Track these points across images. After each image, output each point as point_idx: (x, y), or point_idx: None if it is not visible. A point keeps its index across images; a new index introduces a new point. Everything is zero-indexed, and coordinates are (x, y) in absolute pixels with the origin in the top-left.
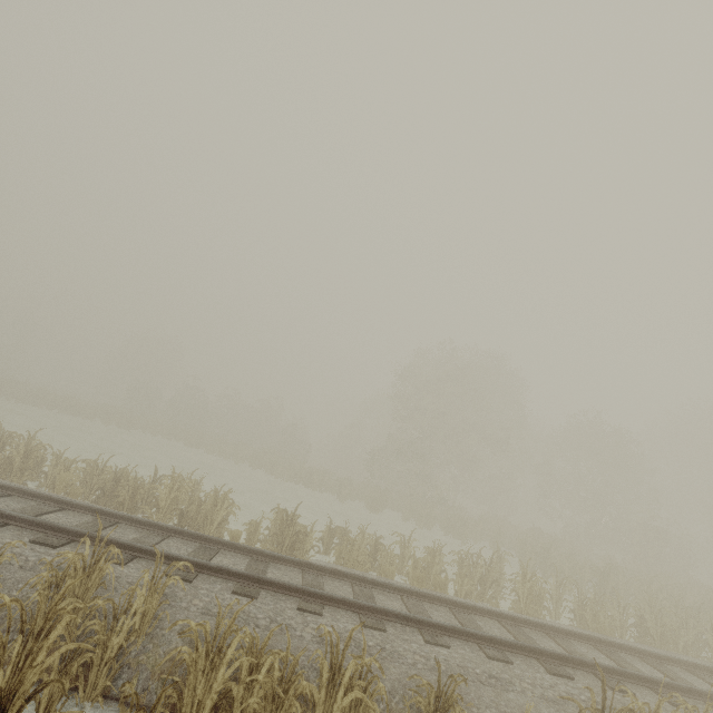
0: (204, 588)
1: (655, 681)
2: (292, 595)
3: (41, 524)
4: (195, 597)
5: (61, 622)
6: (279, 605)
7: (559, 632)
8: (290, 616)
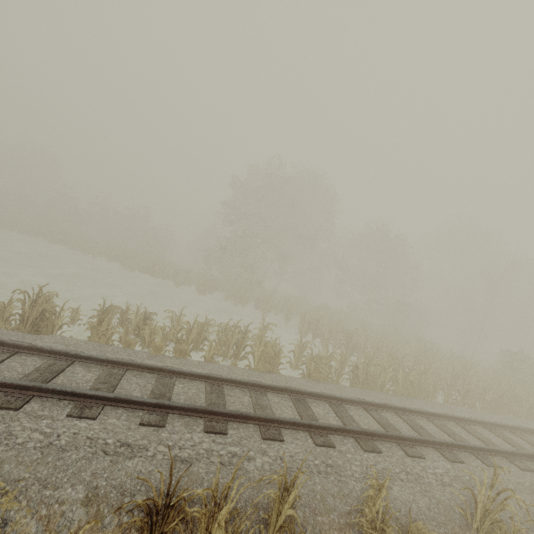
0: None
1: (313, 426)
2: None
3: None
4: None
5: None
6: None
7: (261, 387)
8: None
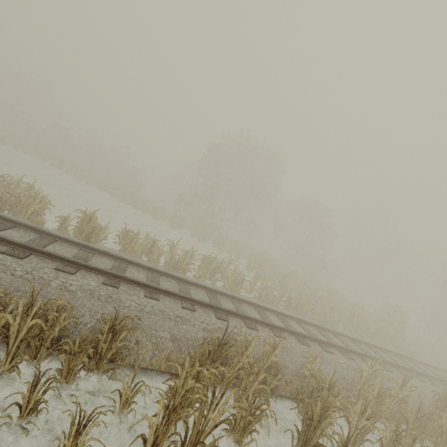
0: None
1: (273, 325)
2: (56, 260)
3: None
4: None
5: None
6: (40, 265)
7: (238, 299)
8: (45, 272)
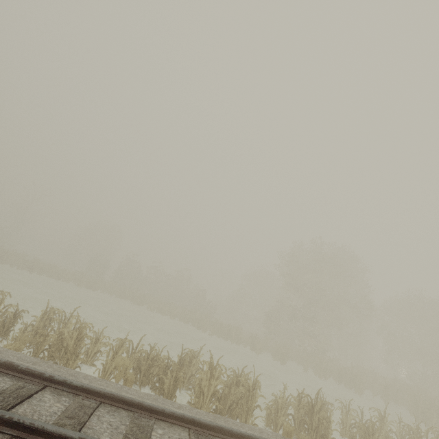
0: None
1: None
2: None
3: None
4: None
5: None
6: None
7: None
8: None
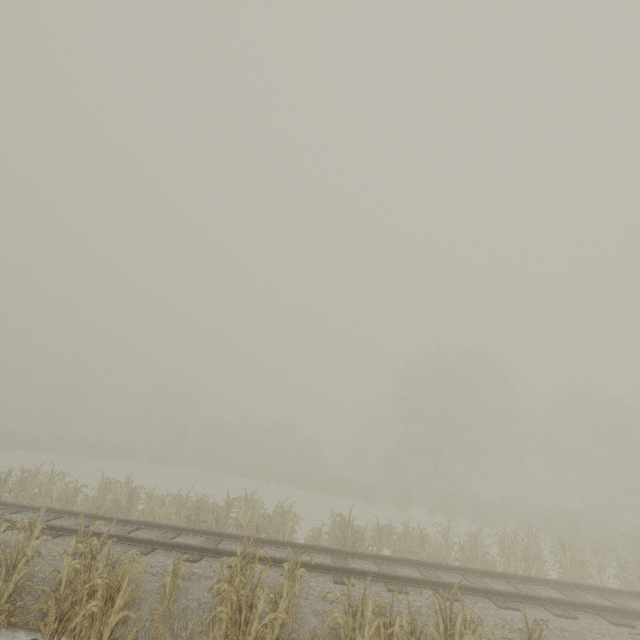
0: (312, 581)
1: None
2: (379, 580)
3: (179, 545)
4: (310, 588)
5: (261, 598)
6: (372, 589)
7: (610, 592)
8: (385, 596)
